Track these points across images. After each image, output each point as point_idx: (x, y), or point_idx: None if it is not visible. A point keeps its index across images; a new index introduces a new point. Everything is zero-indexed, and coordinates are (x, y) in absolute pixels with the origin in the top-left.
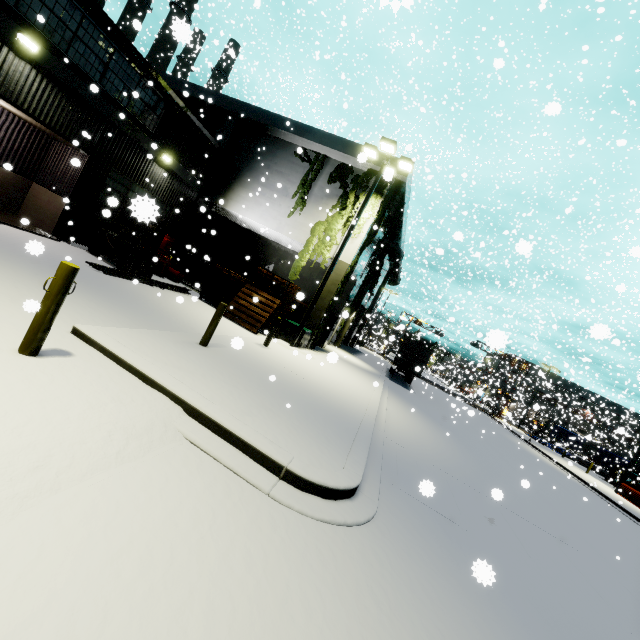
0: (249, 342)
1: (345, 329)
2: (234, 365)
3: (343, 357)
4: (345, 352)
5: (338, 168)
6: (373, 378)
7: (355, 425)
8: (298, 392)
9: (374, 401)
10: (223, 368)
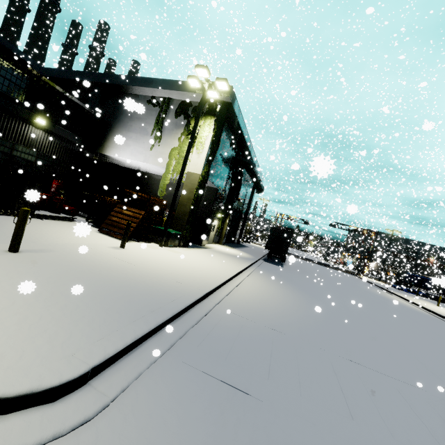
0: (101, 246)
1: (224, 230)
2: (37, 264)
3: (220, 250)
4: (227, 247)
5: (180, 105)
6: (242, 261)
7: (167, 301)
8: (112, 279)
9: (222, 277)
10: (8, 268)
